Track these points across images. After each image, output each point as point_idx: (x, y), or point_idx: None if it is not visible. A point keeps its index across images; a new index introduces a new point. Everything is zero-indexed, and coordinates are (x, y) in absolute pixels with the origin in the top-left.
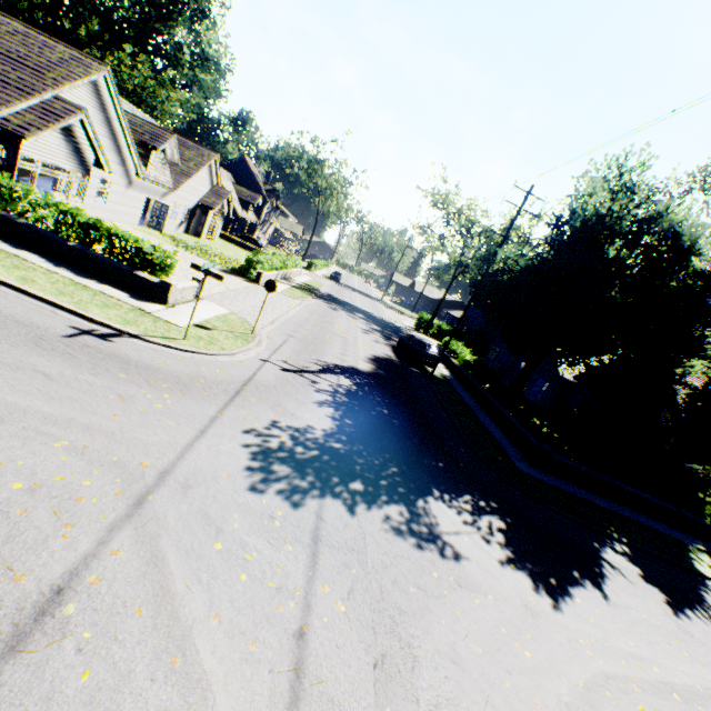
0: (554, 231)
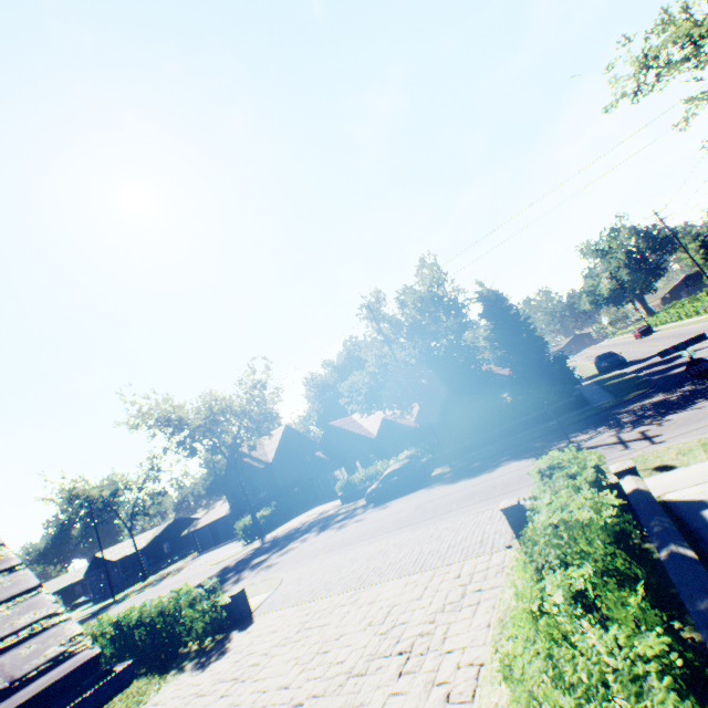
0: (419, 315)
